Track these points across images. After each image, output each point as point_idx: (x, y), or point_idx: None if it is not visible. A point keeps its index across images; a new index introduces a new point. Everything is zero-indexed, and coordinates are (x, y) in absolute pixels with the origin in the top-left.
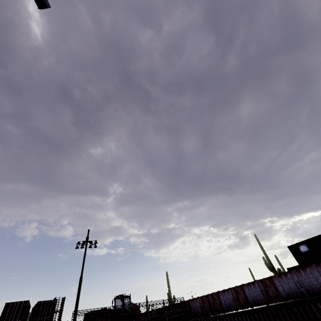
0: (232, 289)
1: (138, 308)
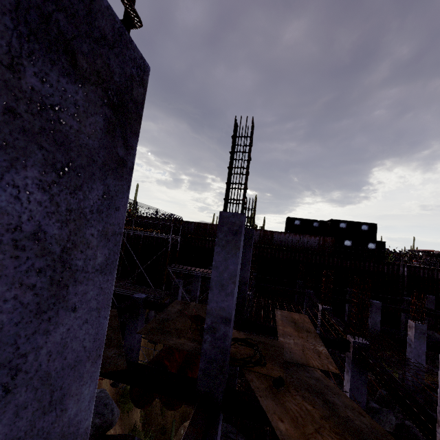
0: None
1: (156, 212)
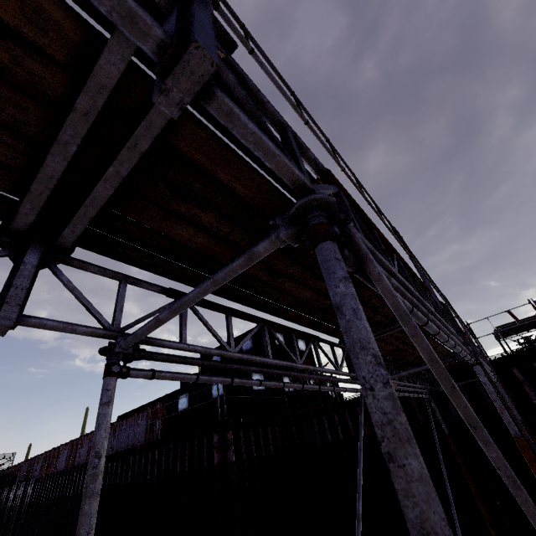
0: (71, 442)
1: None
